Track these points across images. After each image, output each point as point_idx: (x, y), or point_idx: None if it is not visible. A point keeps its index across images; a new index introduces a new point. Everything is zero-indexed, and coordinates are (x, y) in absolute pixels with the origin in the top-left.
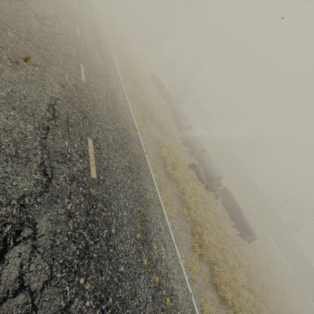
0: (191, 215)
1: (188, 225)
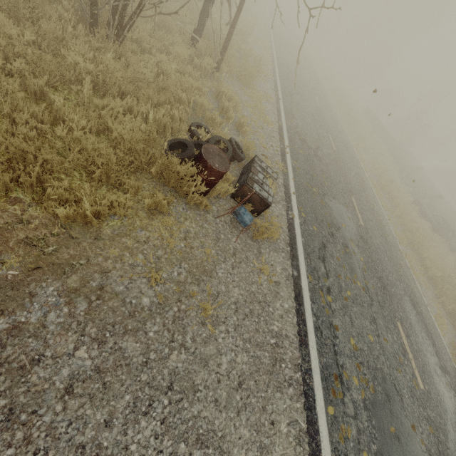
0: (404, 221)
1: (399, 225)
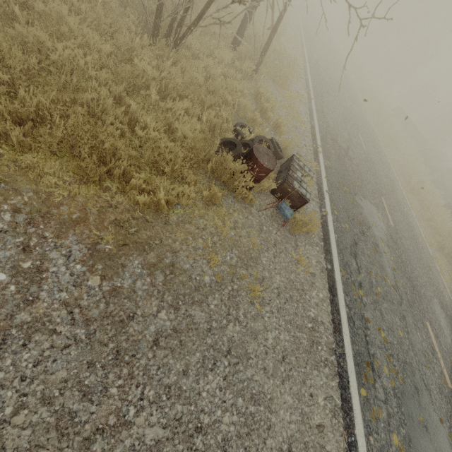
0: (434, 224)
1: (429, 228)
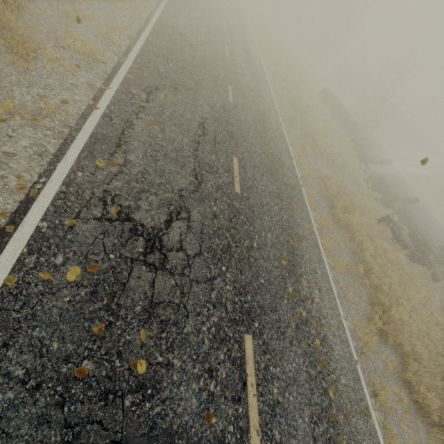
0: (371, 279)
1: (364, 291)
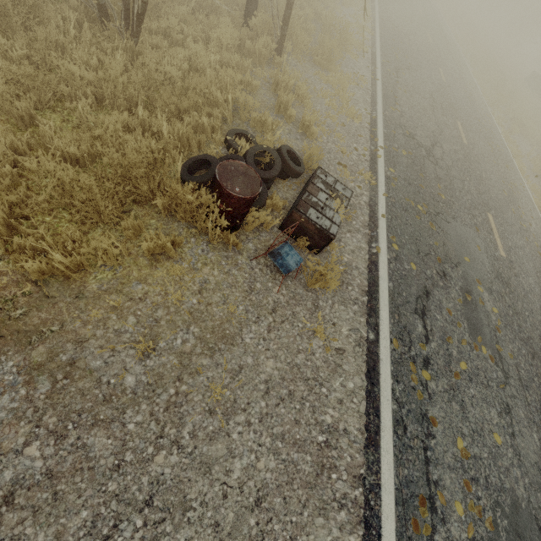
0: None
1: None
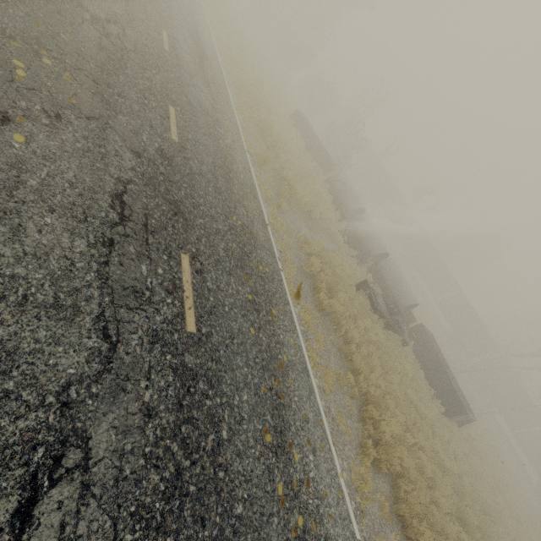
0: (360, 384)
1: (353, 403)
